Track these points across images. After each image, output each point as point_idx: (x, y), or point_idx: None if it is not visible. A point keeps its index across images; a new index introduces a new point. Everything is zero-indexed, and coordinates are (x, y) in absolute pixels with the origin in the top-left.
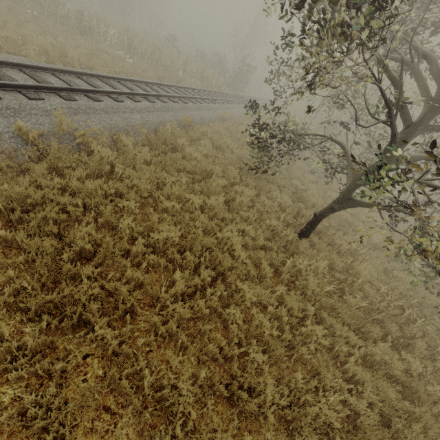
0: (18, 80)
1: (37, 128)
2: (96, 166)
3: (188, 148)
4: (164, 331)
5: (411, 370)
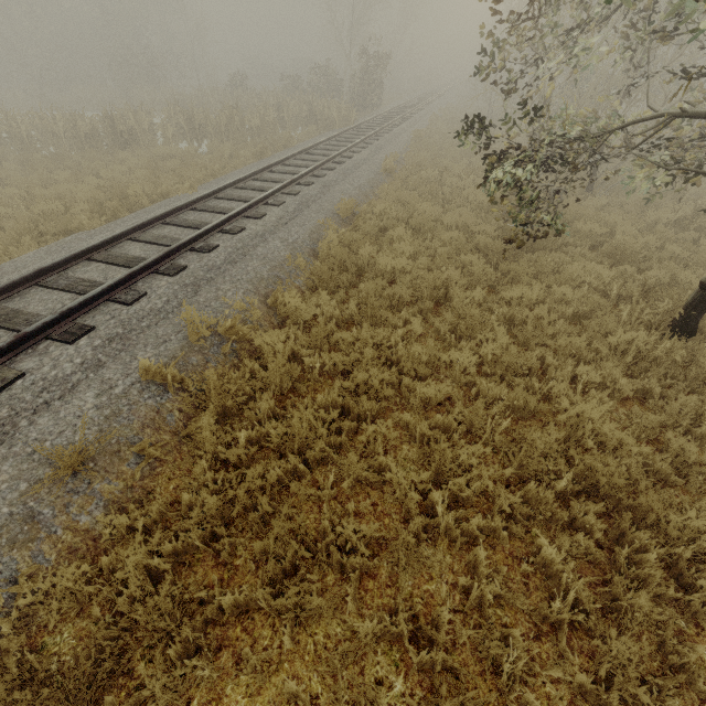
0: (96, 280)
1: (165, 353)
2: (279, 374)
3: (384, 258)
4: None
5: None
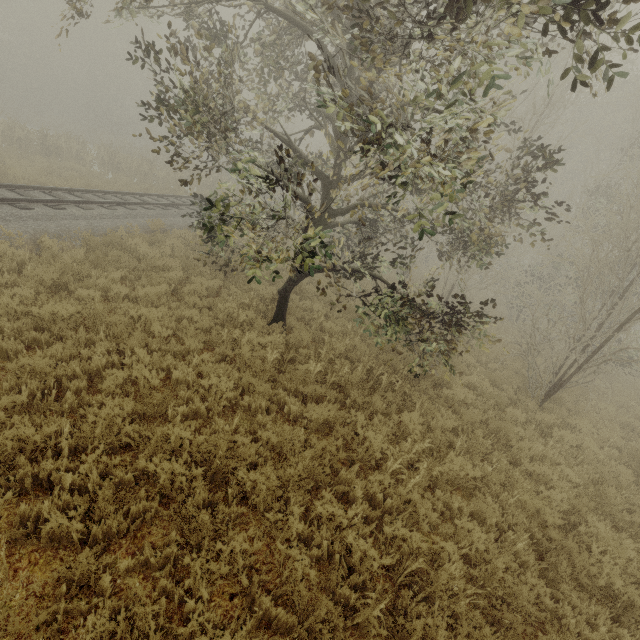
0: None
1: None
2: None
3: (141, 247)
4: (14, 385)
5: (358, 425)
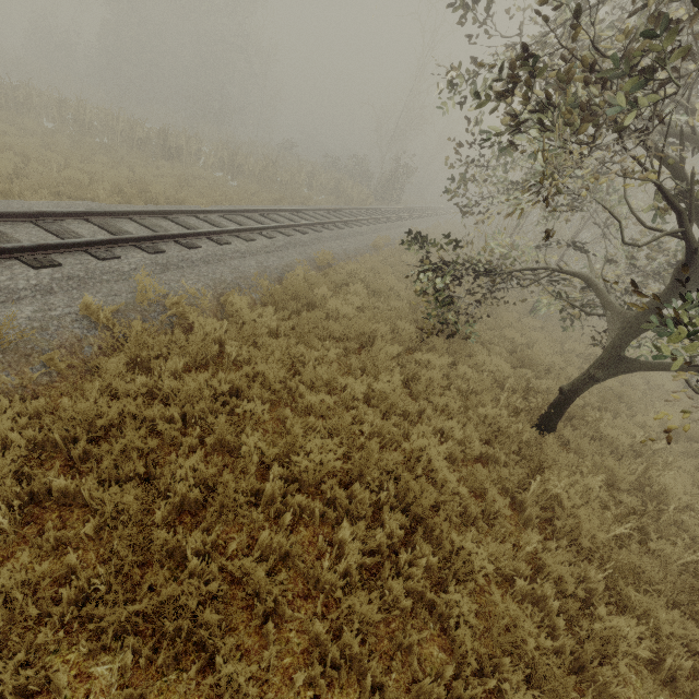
0: (84, 235)
1: (111, 302)
2: (198, 348)
3: (333, 300)
4: (337, 654)
5: None
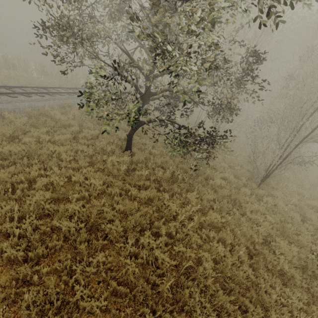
0: None
1: None
2: None
3: (57, 115)
4: None
5: (165, 199)
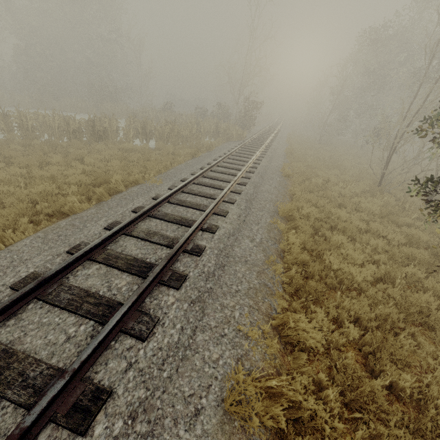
0: (98, 290)
1: None
2: None
3: (351, 270)
4: None
5: None
